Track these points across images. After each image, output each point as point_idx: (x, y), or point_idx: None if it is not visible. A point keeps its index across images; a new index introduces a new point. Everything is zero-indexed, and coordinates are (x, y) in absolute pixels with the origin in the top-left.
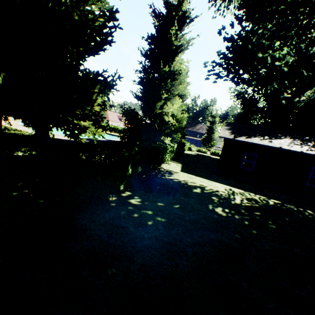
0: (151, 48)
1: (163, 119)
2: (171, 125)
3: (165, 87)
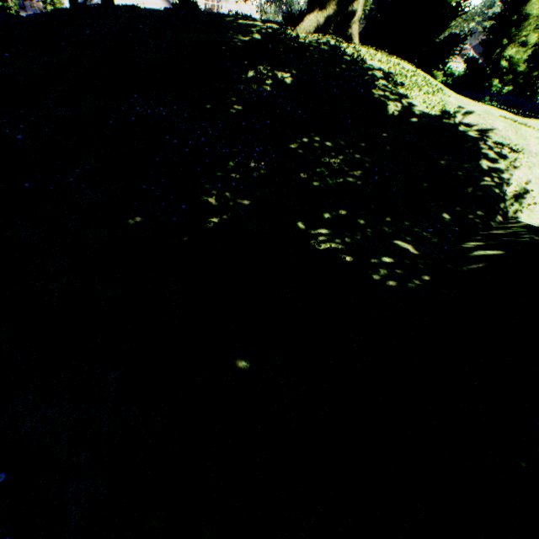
0: None
1: (498, 64)
2: (502, 69)
3: (509, 34)
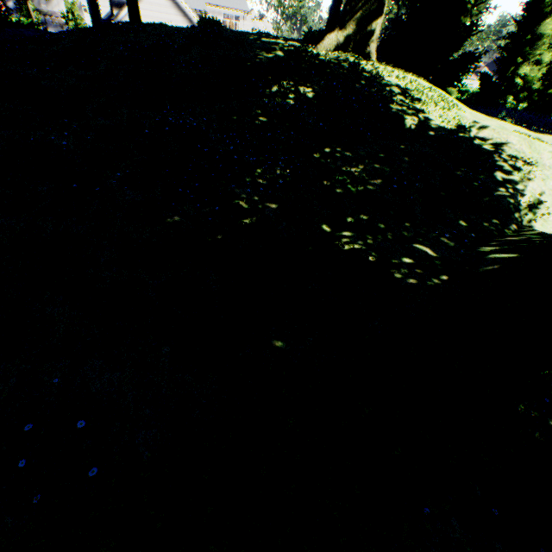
0: (523, 16)
1: (513, 81)
2: (516, 86)
3: (523, 53)
